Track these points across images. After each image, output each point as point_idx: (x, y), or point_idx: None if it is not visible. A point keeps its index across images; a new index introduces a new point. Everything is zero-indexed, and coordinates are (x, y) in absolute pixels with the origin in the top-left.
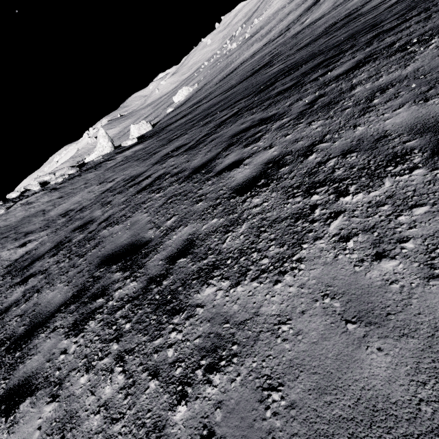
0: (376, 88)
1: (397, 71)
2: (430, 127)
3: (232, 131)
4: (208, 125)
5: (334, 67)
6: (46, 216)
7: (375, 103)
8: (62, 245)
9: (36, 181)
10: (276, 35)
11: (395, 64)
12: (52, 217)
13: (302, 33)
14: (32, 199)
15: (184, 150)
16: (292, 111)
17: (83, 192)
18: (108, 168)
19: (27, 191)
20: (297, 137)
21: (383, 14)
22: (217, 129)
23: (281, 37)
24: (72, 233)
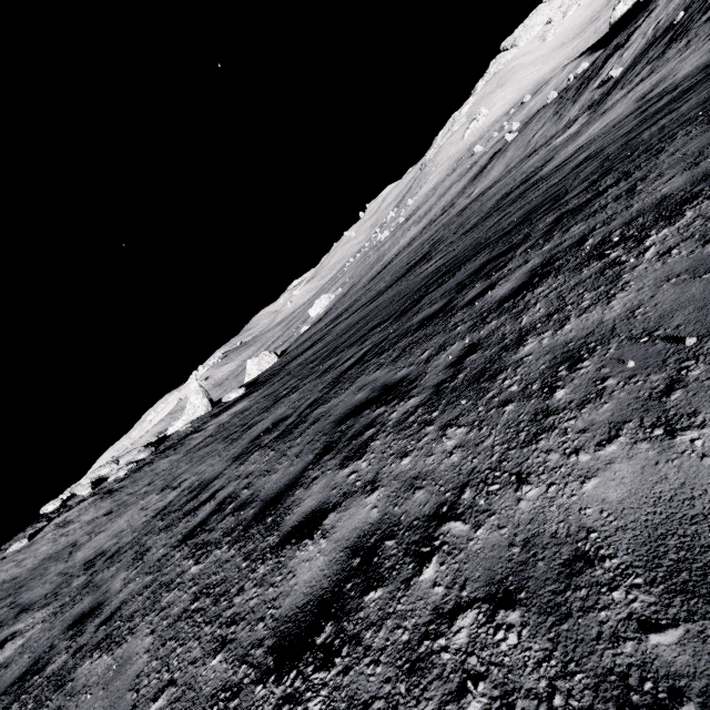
0: (559, 350)
1: (595, 309)
2: (707, 569)
3: (343, 406)
4: (325, 376)
5: (498, 279)
6: (69, 561)
7: (558, 401)
8: (29, 679)
9: (89, 478)
10: (438, 213)
11: (590, 290)
12: (73, 567)
13: (469, 209)
14: (73, 515)
15: (276, 435)
16: (426, 379)
17: (135, 507)
18: (190, 449)
19: (74, 495)
20: (417, 470)
21: (568, 178)
22: (329, 393)
23: (445, 215)
24: (62, 637)
